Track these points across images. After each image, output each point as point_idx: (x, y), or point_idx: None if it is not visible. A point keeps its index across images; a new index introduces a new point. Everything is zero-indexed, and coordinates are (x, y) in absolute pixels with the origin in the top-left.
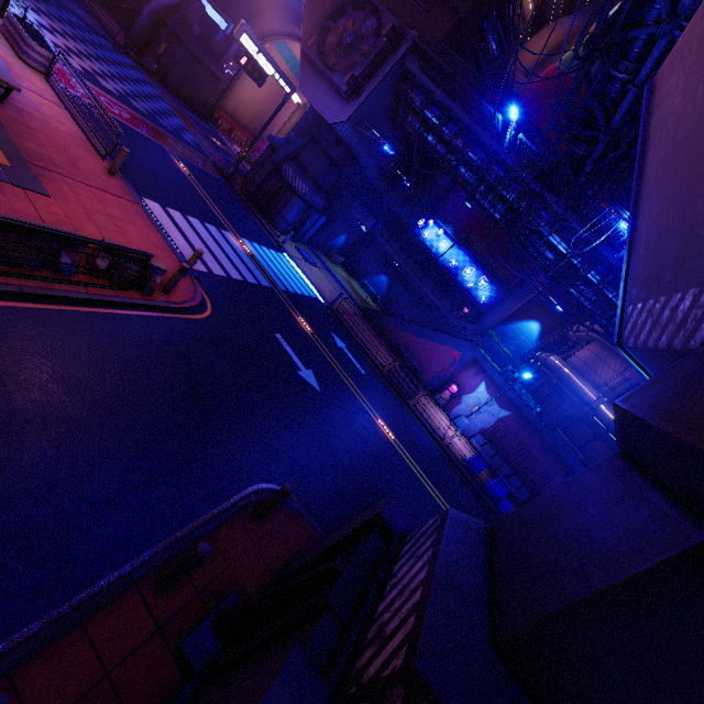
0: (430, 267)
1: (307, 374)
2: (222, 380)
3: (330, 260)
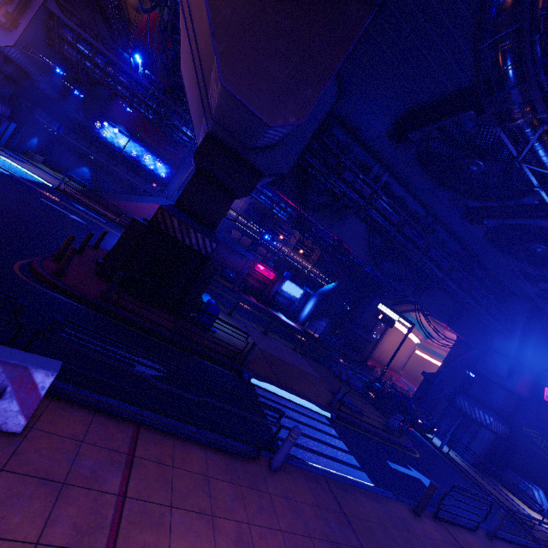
0: (119, 157)
1: (74, 217)
2: (36, 213)
3: (32, 159)
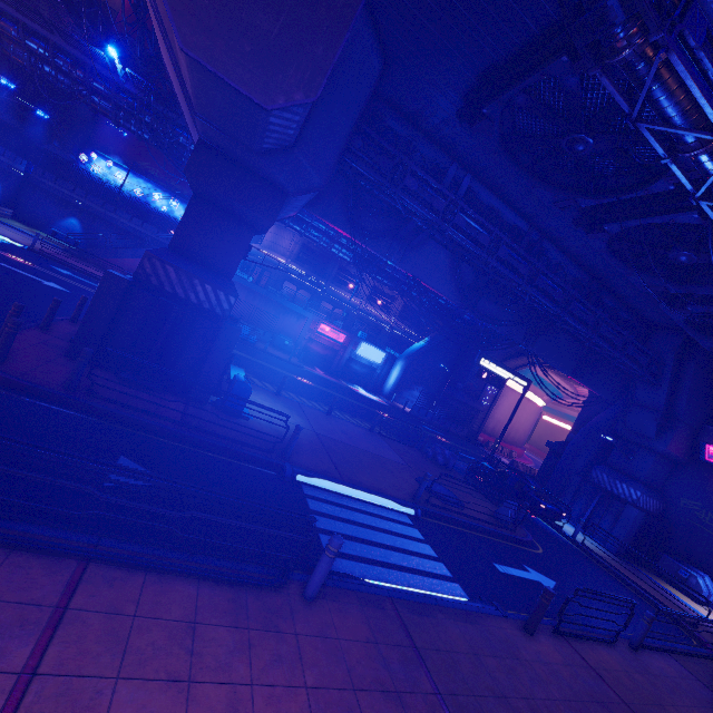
0: (117, 199)
1: (51, 284)
2: None
3: None
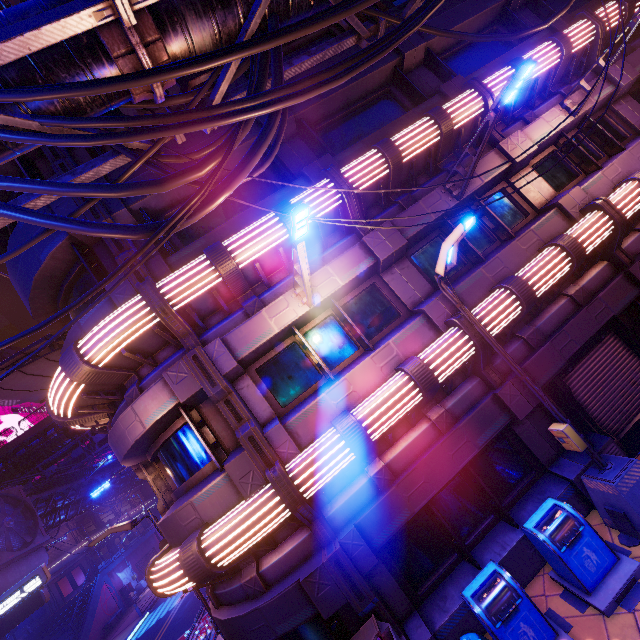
0: None
1: None
2: None
3: None
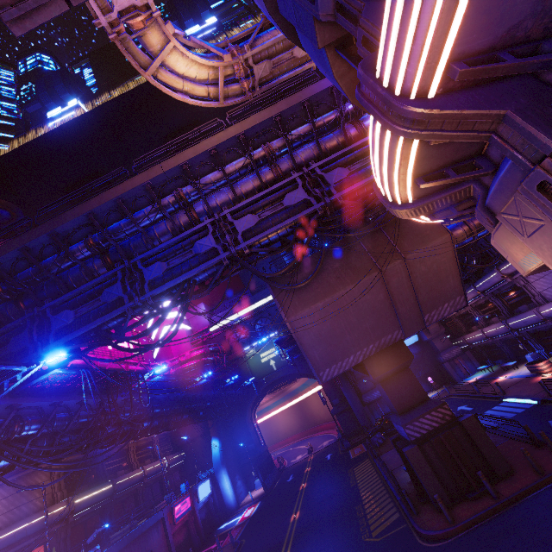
0: None
1: None
2: None
3: None
